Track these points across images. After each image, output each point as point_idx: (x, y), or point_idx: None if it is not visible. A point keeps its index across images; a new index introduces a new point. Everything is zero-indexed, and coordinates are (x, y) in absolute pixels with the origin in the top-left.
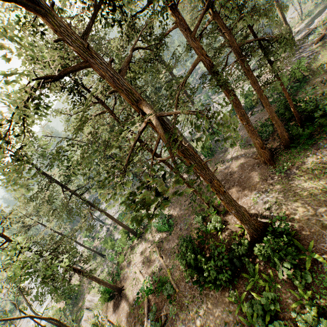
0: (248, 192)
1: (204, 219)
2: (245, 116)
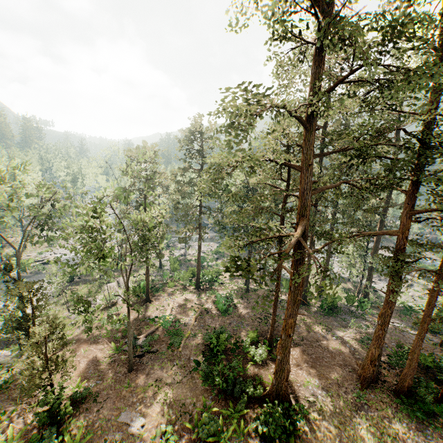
0: (312, 373)
1: (254, 341)
2: (387, 318)
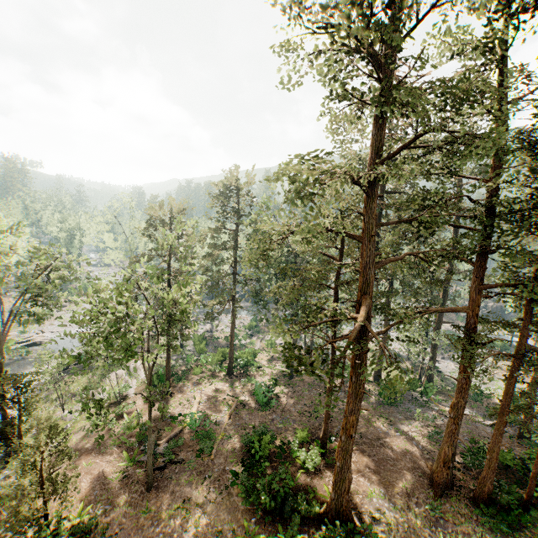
0: (375, 481)
1: (303, 442)
2: (461, 409)
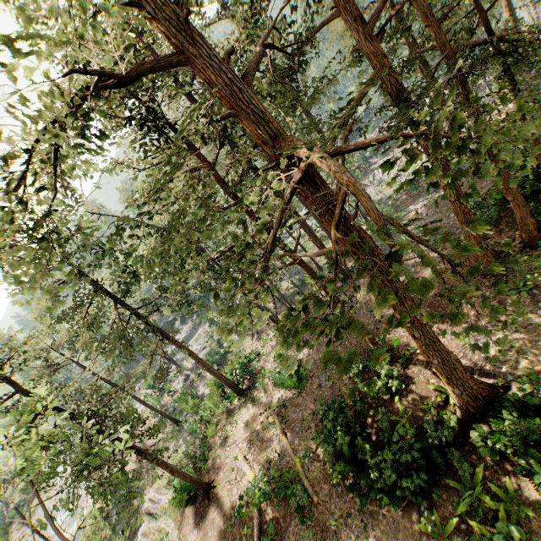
0: (451, 327)
1: (364, 371)
2: (456, 184)
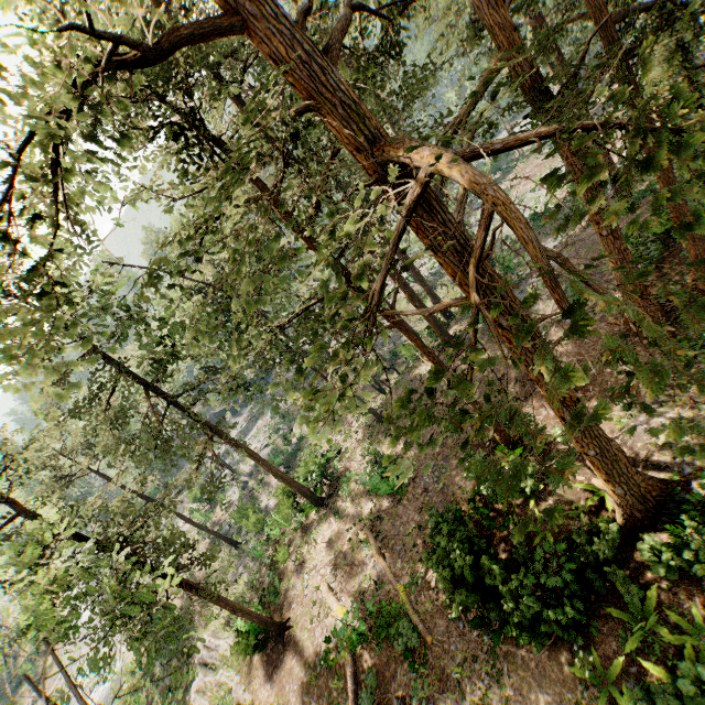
0: None
1: None
2: None
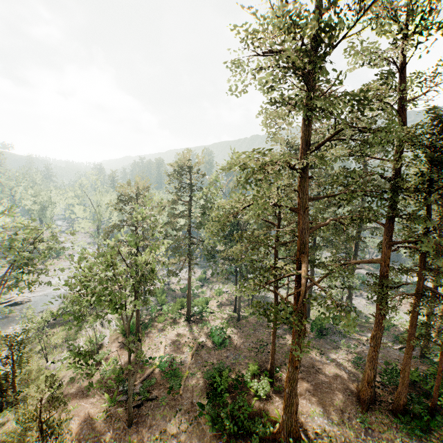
0: (315, 402)
1: (254, 374)
2: (378, 339)
